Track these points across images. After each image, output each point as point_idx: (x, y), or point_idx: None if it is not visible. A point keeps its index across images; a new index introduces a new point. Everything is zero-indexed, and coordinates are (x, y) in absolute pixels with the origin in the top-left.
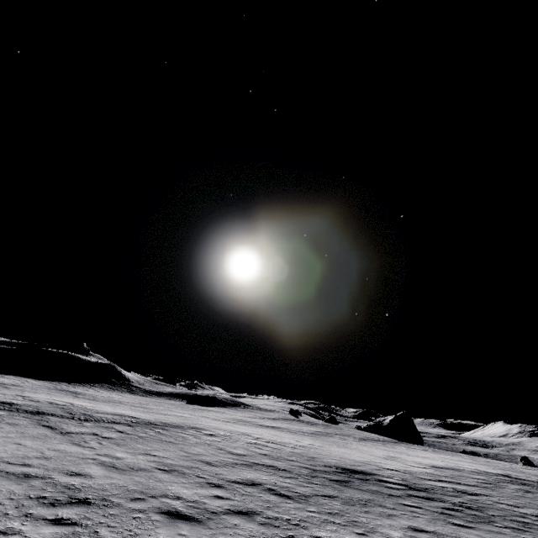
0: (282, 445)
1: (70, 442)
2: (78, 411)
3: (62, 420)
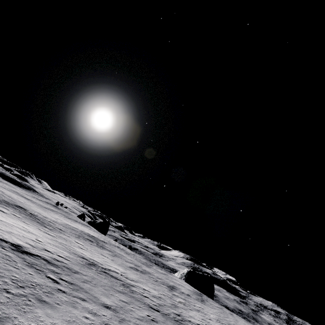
0: (11, 198)
1: None
2: None
3: None
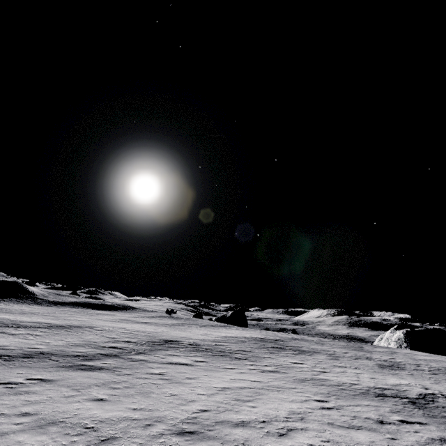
0: (142, 332)
1: (19, 338)
2: (8, 322)
3: (4, 328)
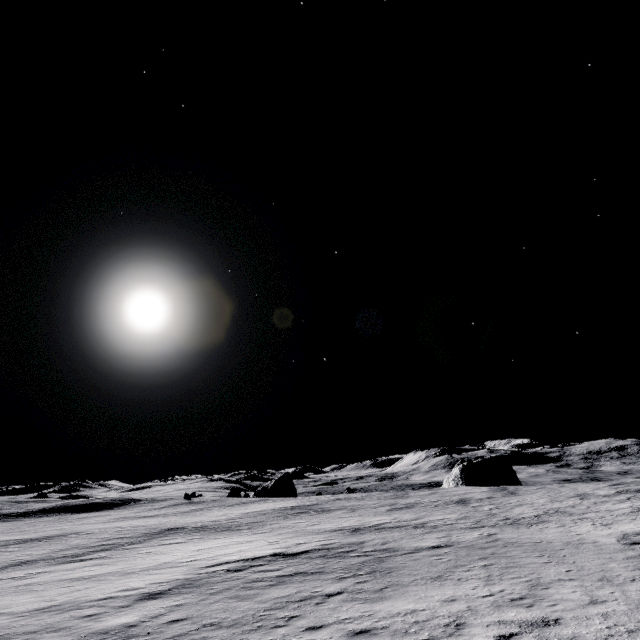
0: (142, 527)
1: None
2: None
3: None
